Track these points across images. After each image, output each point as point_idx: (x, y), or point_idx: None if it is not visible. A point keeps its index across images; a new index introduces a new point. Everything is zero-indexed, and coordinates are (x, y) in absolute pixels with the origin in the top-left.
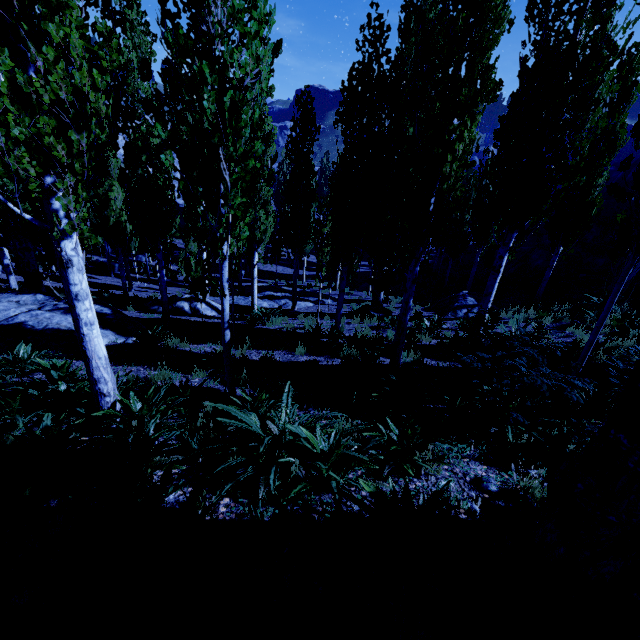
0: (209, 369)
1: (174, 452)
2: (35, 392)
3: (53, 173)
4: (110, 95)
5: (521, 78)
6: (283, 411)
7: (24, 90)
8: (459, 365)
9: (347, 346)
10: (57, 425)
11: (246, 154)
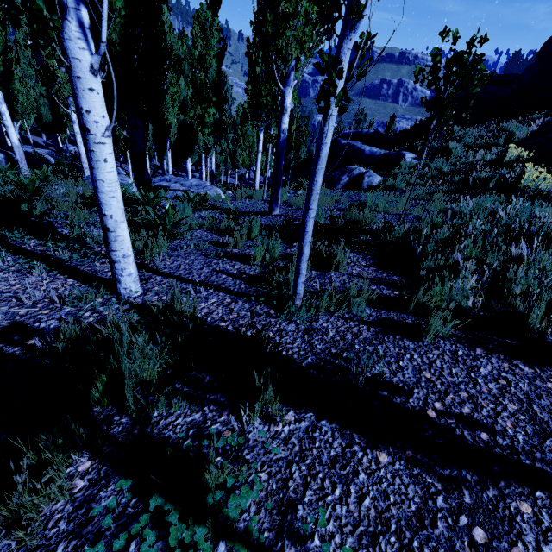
0: None
1: None
2: None
3: None
4: None
5: None
6: None
7: None
8: None
9: None
10: None
11: None
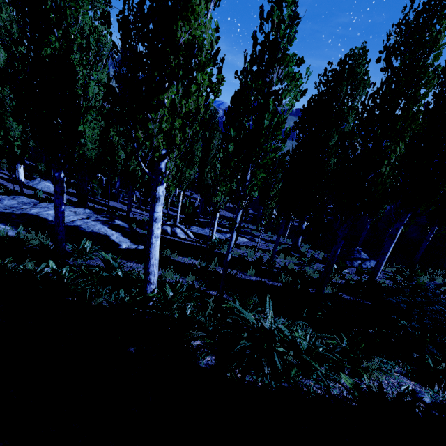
0: (195, 275)
1: (193, 329)
2: (103, 273)
3: (166, 148)
4: (207, 109)
5: (424, 115)
6: (270, 314)
7: (176, 106)
8: (365, 301)
9: (282, 274)
10: (131, 298)
11: (275, 149)
